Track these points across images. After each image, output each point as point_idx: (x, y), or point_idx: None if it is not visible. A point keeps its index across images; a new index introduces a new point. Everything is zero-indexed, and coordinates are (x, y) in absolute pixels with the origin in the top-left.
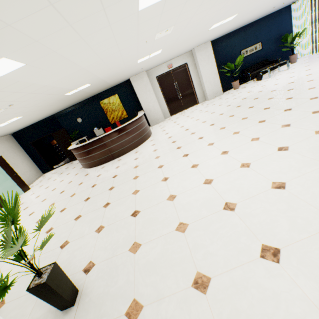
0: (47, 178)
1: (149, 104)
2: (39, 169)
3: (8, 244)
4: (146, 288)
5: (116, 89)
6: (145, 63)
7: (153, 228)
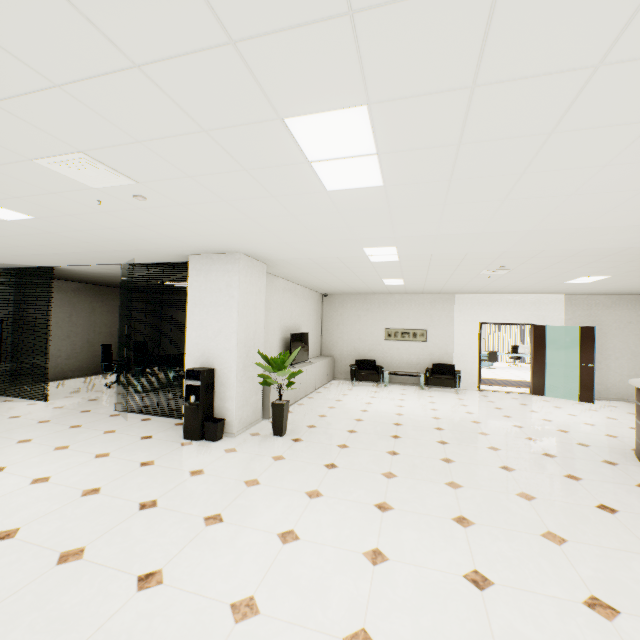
0: None
1: None
2: None
3: (277, 369)
4: (235, 455)
5: None
6: None
7: (284, 469)
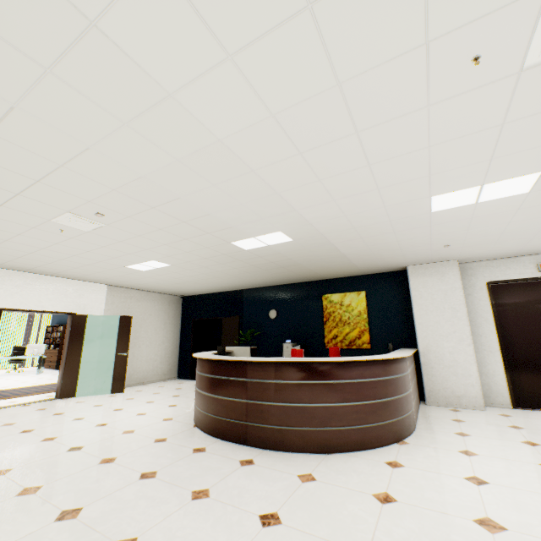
0: (161, 389)
1: (441, 342)
2: (177, 365)
3: None
4: None
5: (368, 281)
6: (460, 223)
7: None
